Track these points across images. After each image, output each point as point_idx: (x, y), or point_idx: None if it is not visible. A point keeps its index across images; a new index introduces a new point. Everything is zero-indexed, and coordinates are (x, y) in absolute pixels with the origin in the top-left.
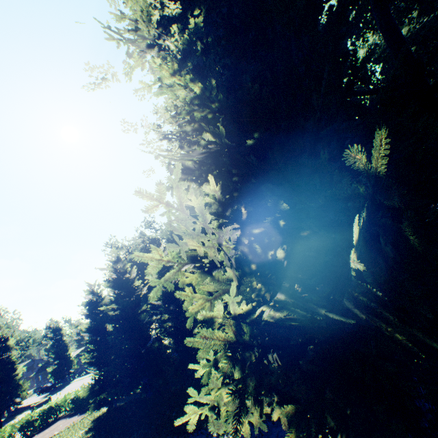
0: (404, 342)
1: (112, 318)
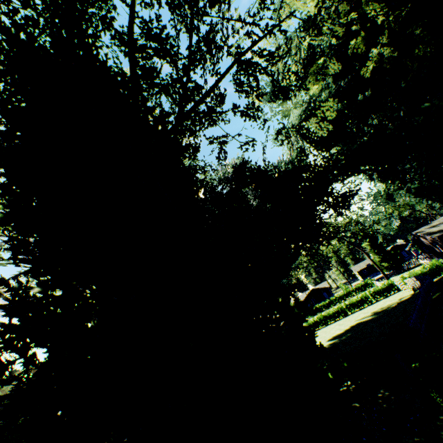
0: None
1: None
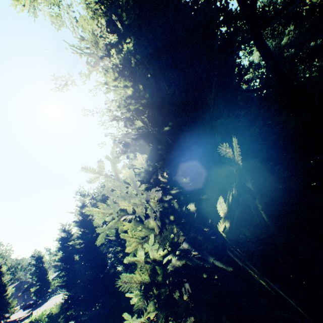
0: (266, 286)
1: (78, 250)
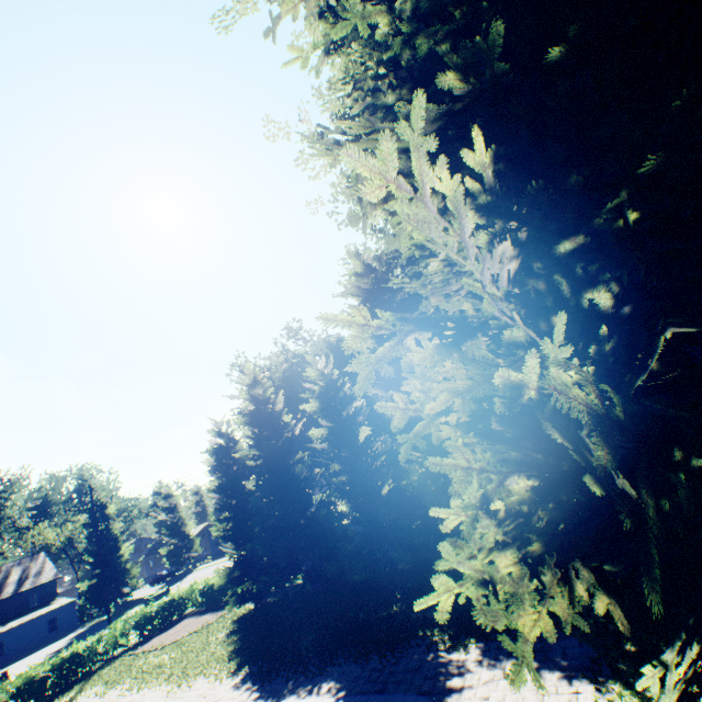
0: None
1: (253, 470)
